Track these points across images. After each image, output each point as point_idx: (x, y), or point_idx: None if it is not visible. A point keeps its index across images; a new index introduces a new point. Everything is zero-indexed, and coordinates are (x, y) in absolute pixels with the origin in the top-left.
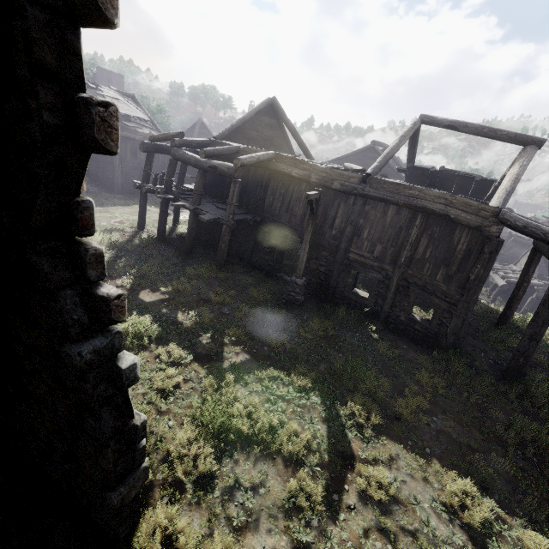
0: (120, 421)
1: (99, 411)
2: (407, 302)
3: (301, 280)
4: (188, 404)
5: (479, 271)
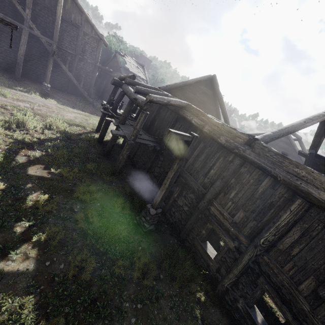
0: None
1: None
2: (252, 291)
3: (154, 211)
4: None
5: None
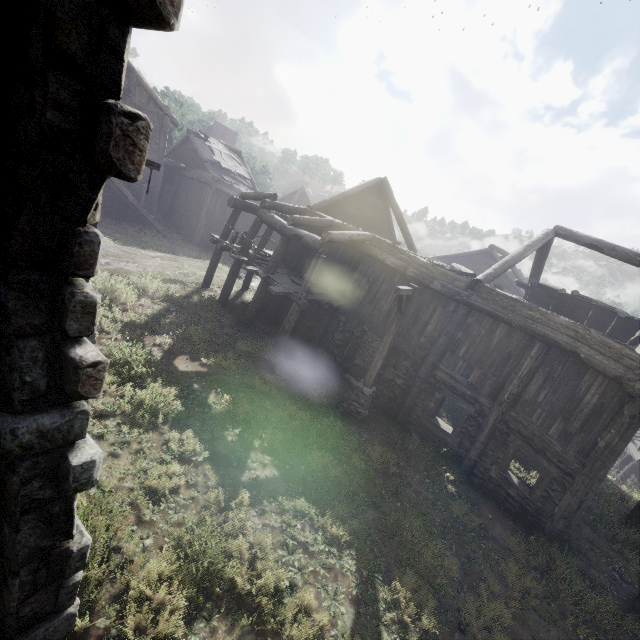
0: (47, 540)
1: (18, 519)
2: (504, 454)
3: (369, 390)
4: (180, 520)
5: (612, 438)
